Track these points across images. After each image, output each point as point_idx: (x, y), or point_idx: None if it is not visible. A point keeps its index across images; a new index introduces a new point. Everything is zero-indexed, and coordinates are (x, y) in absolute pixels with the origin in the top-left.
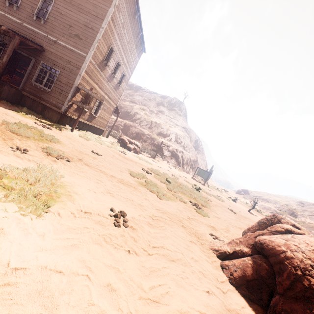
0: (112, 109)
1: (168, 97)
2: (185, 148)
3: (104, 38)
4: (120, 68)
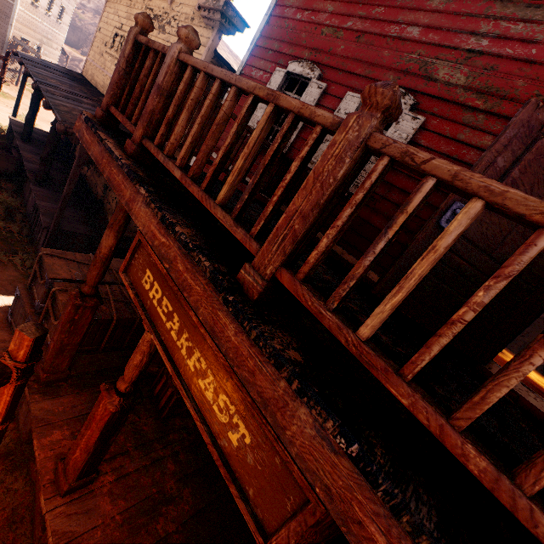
0: (57, 53)
1: None
2: None
3: None
4: (56, 1)
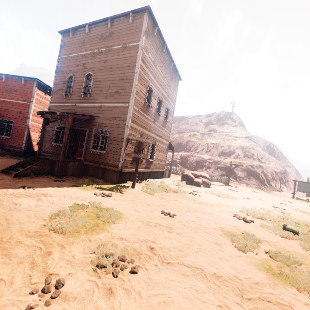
0: (166, 147)
1: (214, 114)
2: (261, 160)
3: (140, 82)
4: (163, 104)
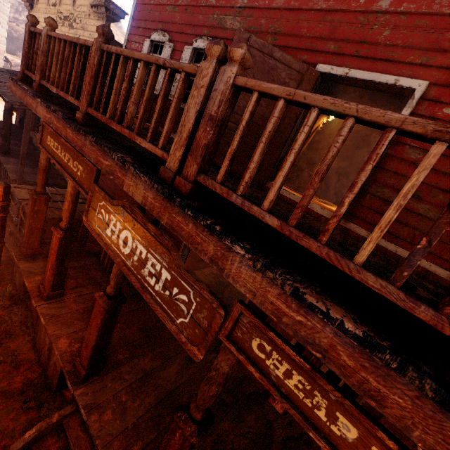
0: (1, 61)
1: None
2: None
3: None
4: None
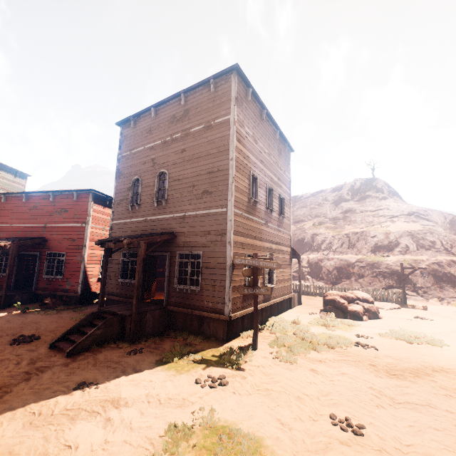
0: (288, 257)
1: (344, 185)
2: (452, 251)
3: (239, 170)
4: (274, 193)
